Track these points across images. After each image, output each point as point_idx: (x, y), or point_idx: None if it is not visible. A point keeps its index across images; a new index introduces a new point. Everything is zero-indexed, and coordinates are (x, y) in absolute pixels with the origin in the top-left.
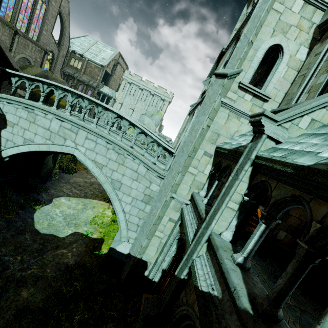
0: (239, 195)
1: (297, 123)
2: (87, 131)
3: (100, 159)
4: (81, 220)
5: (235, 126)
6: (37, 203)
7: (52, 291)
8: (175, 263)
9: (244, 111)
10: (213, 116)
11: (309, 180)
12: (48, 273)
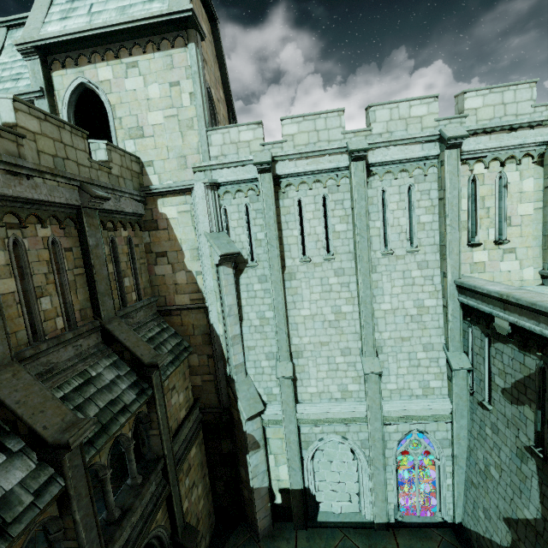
0: None
1: None
2: None
3: None
4: None
5: None
6: None
7: None
8: None
9: None
10: None
11: None
12: None
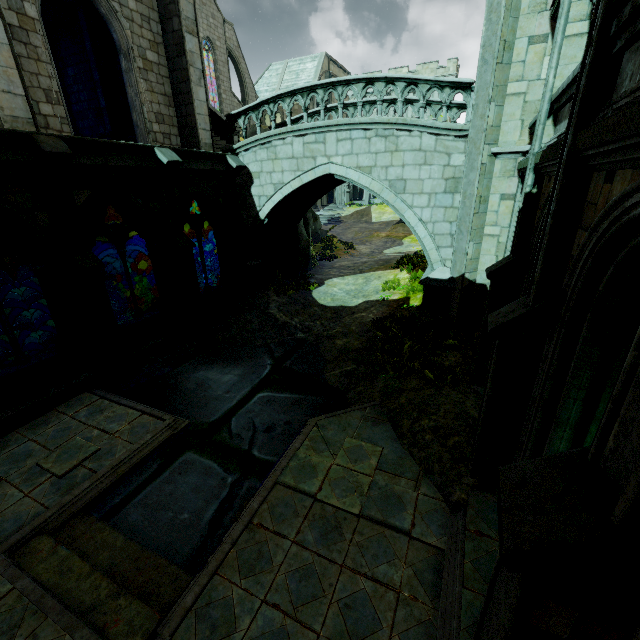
0: (582, 3)
1: None
2: (335, 131)
3: (364, 161)
4: (368, 291)
5: None
6: (309, 286)
7: (367, 338)
8: None
9: None
10: None
11: None
12: (354, 329)
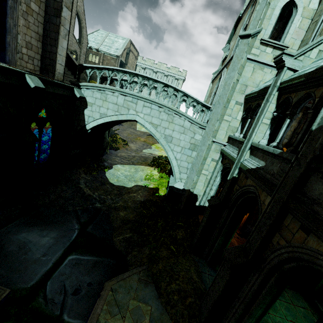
0: (270, 113)
1: (308, 55)
2: (144, 101)
3: (155, 121)
4: (137, 178)
5: (260, 76)
6: (104, 168)
7: (137, 213)
8: (220, 191)
9: (266, 63)
10: (241, 71)
11: (313, 78)
12: (130, 205)
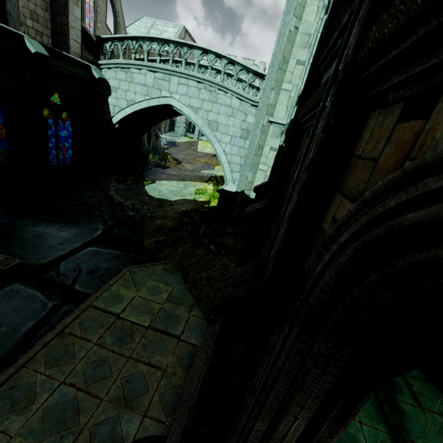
0: None
1: None
2: (178, 77)
3: (194, 103)
4: (185, 193)
5: None
6: (144, 181)
7: (178, 222)
8: None
9: None
10: (300, 14)
11: None
12: (171, 215)
